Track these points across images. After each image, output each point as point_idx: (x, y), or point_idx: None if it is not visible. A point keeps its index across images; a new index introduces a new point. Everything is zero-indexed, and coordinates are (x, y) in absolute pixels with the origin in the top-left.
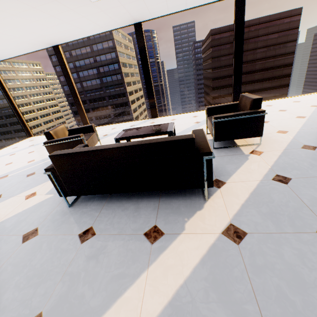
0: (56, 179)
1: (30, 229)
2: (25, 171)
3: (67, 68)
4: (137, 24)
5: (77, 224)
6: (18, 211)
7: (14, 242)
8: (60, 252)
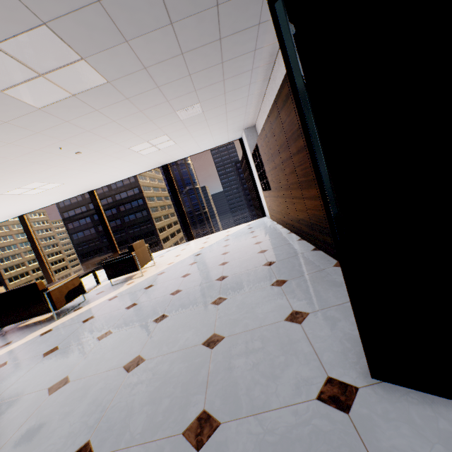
0: None
1: None
2: None
3: (31, 231)
4: (91, 191)
5: None
6: None
7: None
8: None
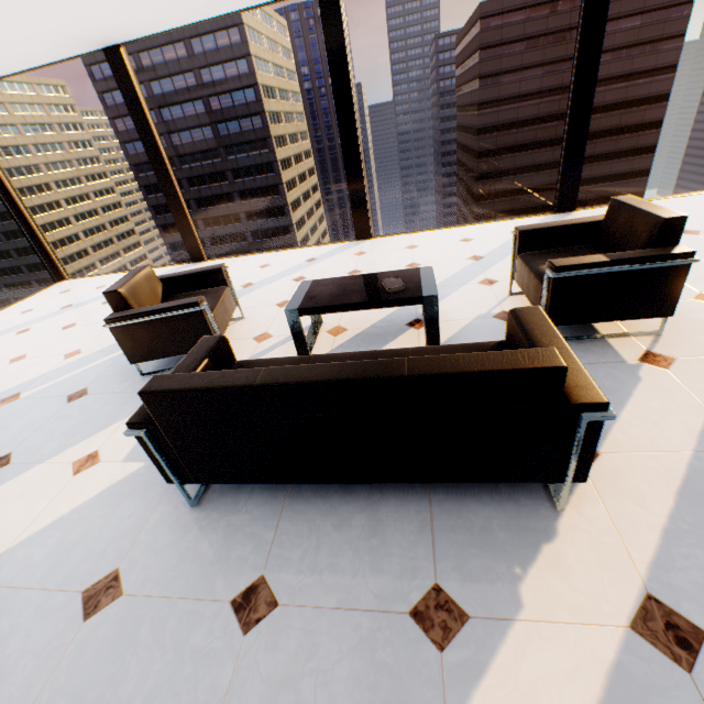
0: (159, 446)
1: (100, 572)
2: (62, 385)
3: (144, 108)
4: None
5: (220, 564)
6: (60, 510)
7: (61, 617)
8: (190, 661)
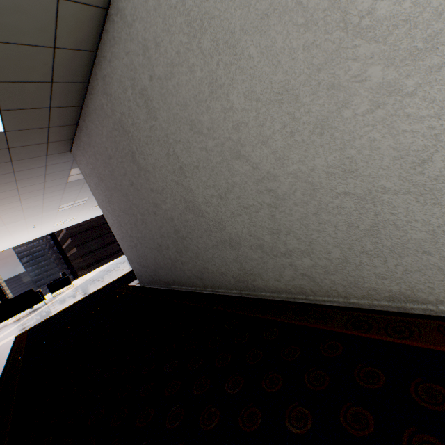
0: None
1: None
2: None
3: None
4: None
5: None
6: None
7: None
8: None
